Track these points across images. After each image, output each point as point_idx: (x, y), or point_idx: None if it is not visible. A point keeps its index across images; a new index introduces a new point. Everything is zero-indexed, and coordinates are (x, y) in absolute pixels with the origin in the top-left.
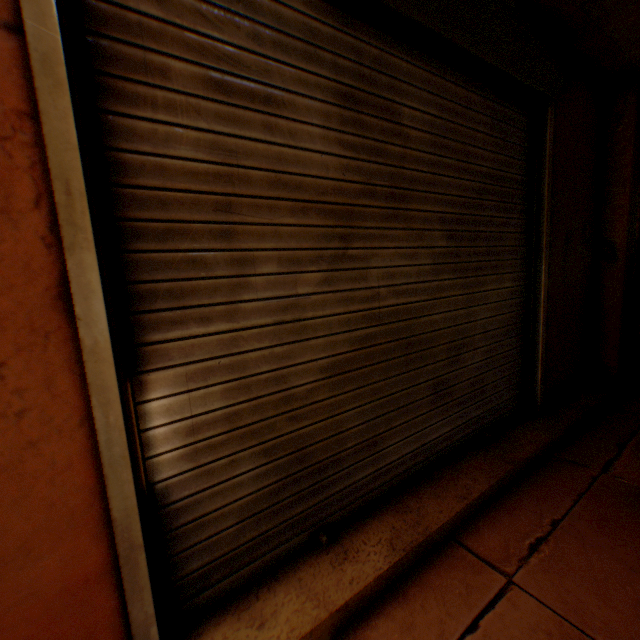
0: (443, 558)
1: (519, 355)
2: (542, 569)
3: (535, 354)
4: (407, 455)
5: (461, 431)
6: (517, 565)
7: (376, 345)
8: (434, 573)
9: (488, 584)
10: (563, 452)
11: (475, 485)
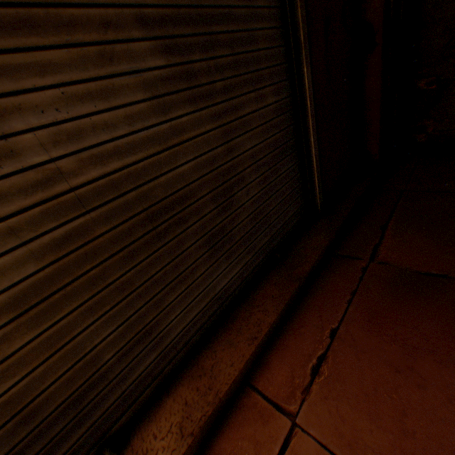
0: (236, 414)
1: (297, 171)
2: (323, 398)
3: (312, 165)
4: (196, 316)
5: (253, 263)
6: (301, 400)
7: (94, 239)
8: (227, 438)
9: (275, 436)
10: (341, 248)
11: (265, 319)
